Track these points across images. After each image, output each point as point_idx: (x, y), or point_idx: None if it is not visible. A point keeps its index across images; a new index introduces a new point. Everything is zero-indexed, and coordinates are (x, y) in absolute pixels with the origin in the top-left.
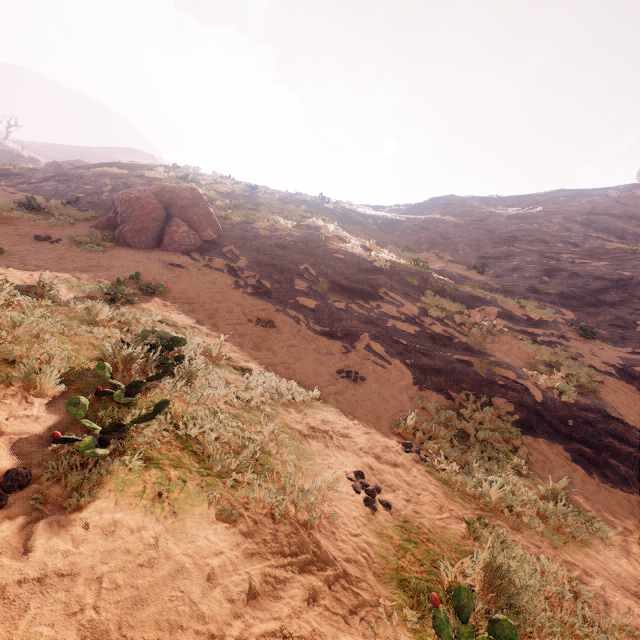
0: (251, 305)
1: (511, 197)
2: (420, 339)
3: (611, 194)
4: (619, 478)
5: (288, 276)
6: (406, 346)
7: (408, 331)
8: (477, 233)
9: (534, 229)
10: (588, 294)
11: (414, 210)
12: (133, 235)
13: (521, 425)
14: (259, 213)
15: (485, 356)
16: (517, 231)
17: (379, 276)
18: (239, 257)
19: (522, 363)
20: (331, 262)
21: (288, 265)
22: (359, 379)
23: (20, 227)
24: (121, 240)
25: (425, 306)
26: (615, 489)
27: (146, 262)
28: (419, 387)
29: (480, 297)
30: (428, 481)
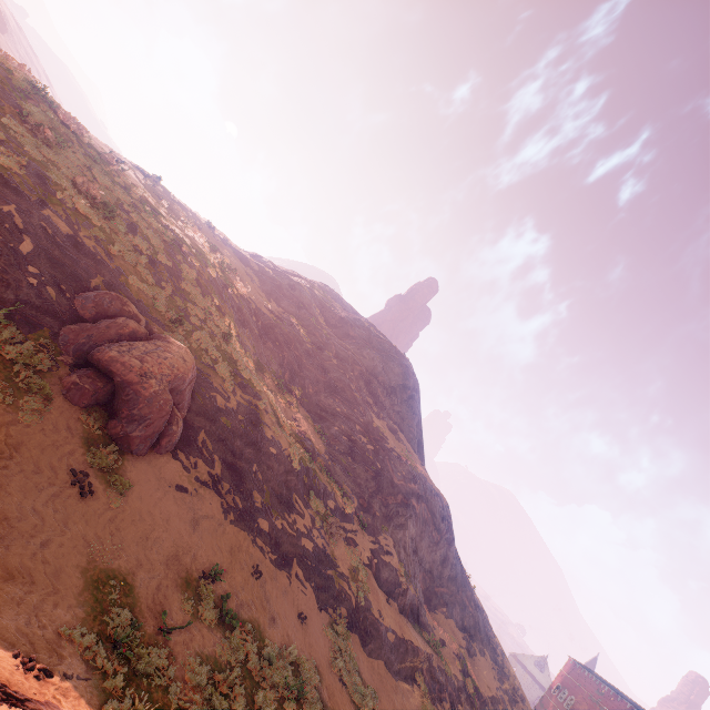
0: (241, 543)
1: (337, 316)
2: (315, 557)
3: (382, 353)
4: (370, 650)
5: (249, 487)
6: (311, 567)
7: (310, 549)
8: (319, 371)
9: (347, 383)
10: (364, 482)
11: (277, 293)
12: (141, 442)
13: (348, 625)
14: (196, 333)
15: (337, 567)
16: (339, 382)
17: (293, 478)
18: (214, 456)
19: (348, 571)
20: (270, 461)
21: (247, 468)
22: (305, 619)
23: (31, 451)
24: (125, 445)
25: (313, 514)
26: (369, 658)
27: (165, 495)
28: (320, 611)
29: (330, 491)
30: (353, 706)
